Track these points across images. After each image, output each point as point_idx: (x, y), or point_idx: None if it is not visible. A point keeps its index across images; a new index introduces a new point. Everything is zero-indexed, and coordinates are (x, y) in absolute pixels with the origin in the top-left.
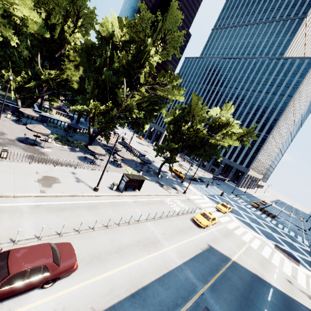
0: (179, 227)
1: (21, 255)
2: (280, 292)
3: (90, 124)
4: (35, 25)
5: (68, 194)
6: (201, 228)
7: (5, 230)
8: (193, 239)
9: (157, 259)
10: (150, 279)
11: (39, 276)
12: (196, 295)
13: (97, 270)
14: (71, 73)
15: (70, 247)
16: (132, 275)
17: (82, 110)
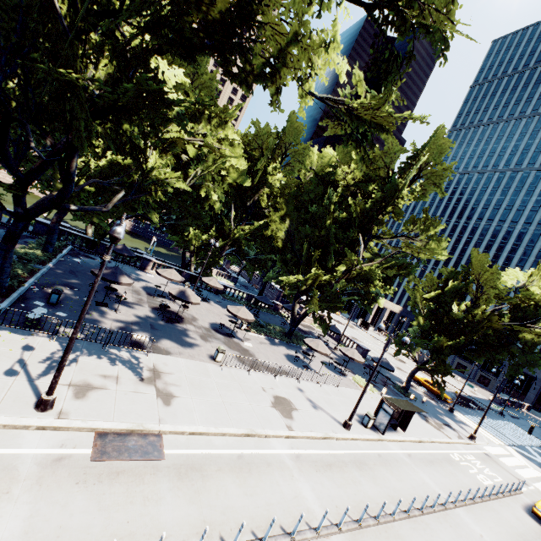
0: (519, 531)
1: None
2: None
3: (297, 300)
4: (236, 173)
5: (319, 433)
6: None
7: (291, 503)
8: None
9: None
10: None
11: None
12: None
13: None
14: (275, 228)
15: None
16: None
17: (293, 282)
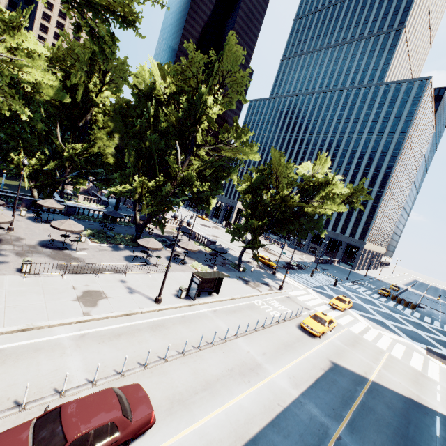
0: (284, 341)
1: (78, 411)
2: None
3: (136, 208)
4: (50, 89)
5: (121, 312)
6: (316, 337)
7: (45, 377)
8: (308, 355)
9: (262, 392)
10: (260, 425)
11: (106, 439)
12: (329, 441)
13: (183, 420)
14: (103, 144)
15: (141, 390)
16: (232, 421)
17: (124, 192)
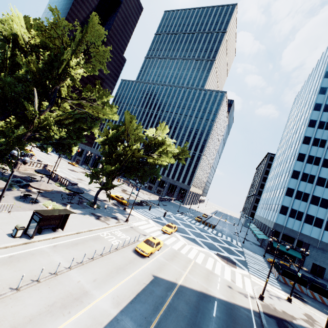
0: (118, 264)
1: None
2: (223, 302)
3: None
4: None
5: None
6: (146, 257)
7: None
8: (135, 274)
9: (81, 321)
10: None
11: None
12: None
13: None
14: None
15: None
16: None
17: None
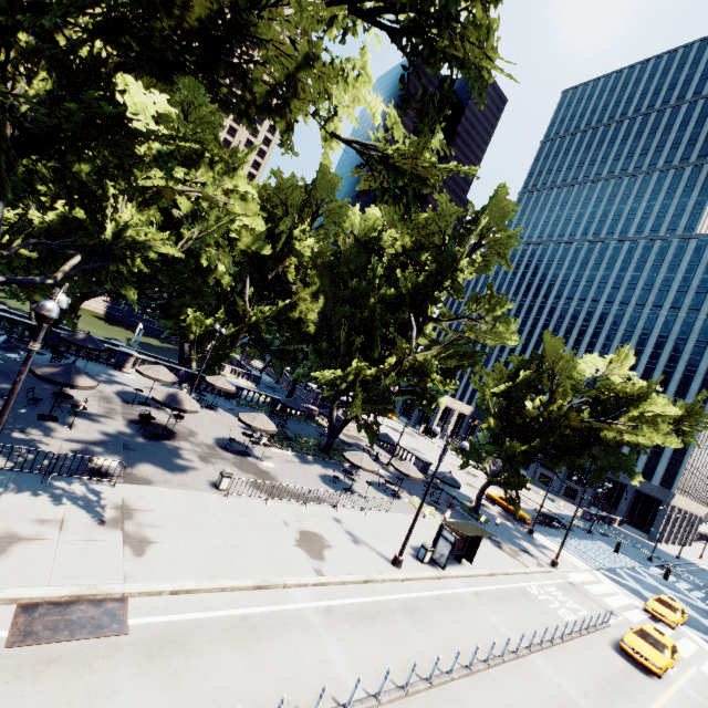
0: (604, 673)
1: None
2: None
3: (335, 402)
4: (251, 236)
5: (359, 576)
6: (652, 676)
7: (314, 673)
8: None
9: None
10: None
11: None
12: None
13: None
14: (304, 309)
15: None
16: None
17: (329, 378)
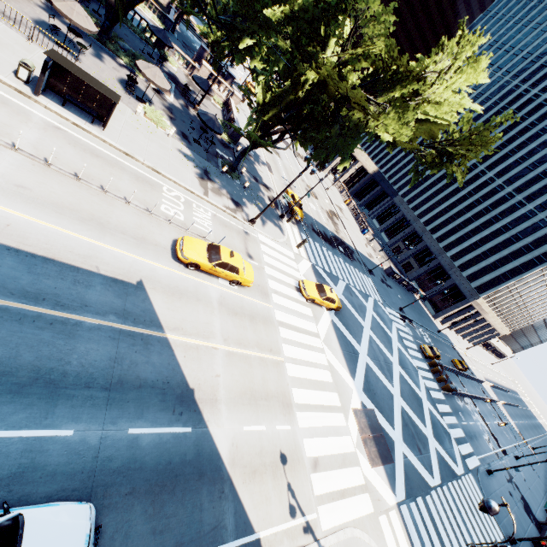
0: (107, 219)
1: None
2: (209, 449)
3: None
4: None
5: None
6: (184, 264)
7: None
8: (109, 249)
9: None
10: None
11: None
12: None
13: None
14: None
15: None
16: None
17: None
